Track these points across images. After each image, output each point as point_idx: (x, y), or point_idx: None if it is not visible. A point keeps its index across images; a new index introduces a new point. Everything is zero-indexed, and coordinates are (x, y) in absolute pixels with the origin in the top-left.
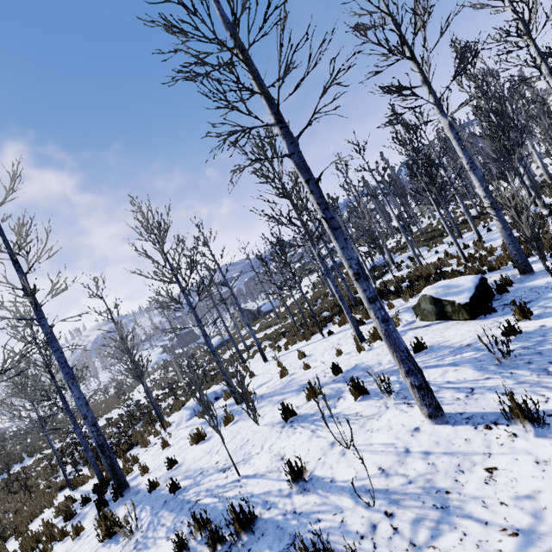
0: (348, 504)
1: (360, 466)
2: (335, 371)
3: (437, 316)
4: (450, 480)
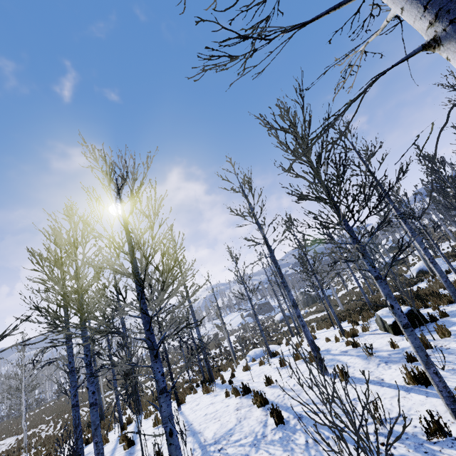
0: (277, 391)
1: (289, 383)
2: None
3: (384, 328)
4: (308, 389)
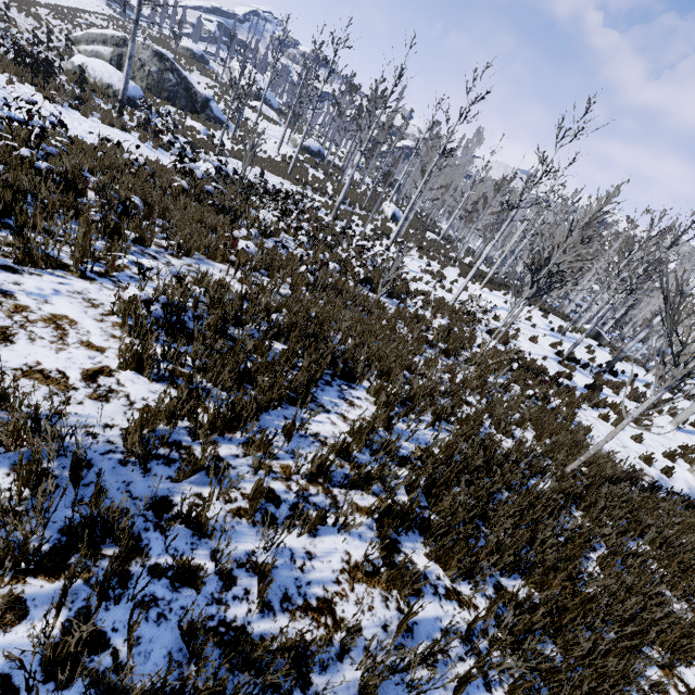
0: None
1: None
2: (600, 346)
3: (594, 338)
4: None
